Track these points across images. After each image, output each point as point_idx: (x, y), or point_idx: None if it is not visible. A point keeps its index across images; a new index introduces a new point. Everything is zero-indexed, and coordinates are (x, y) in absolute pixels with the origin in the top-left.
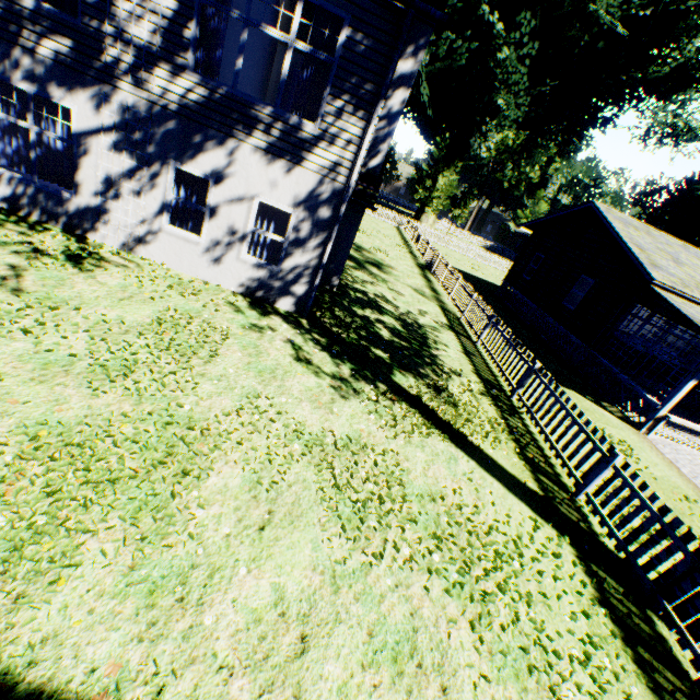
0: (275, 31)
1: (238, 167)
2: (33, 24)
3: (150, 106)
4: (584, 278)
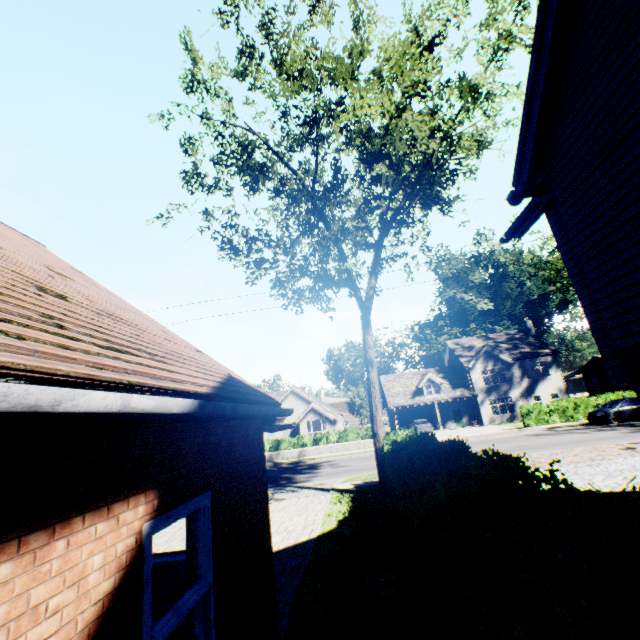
0: (536, 367)
1: (542, 390)
2: (501, 386)
3: (523, 388)
4: None
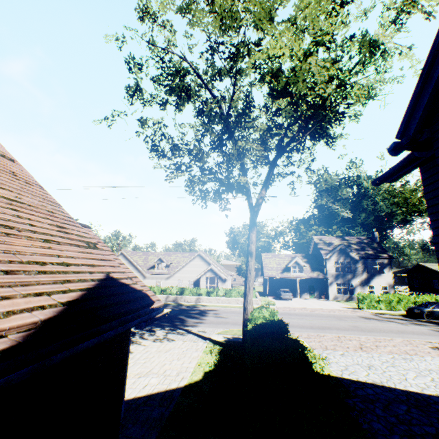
0: (375, 266)
1: (376, 282)
2: (347, 275)
3: (362, 279)
4: (433, 280)
